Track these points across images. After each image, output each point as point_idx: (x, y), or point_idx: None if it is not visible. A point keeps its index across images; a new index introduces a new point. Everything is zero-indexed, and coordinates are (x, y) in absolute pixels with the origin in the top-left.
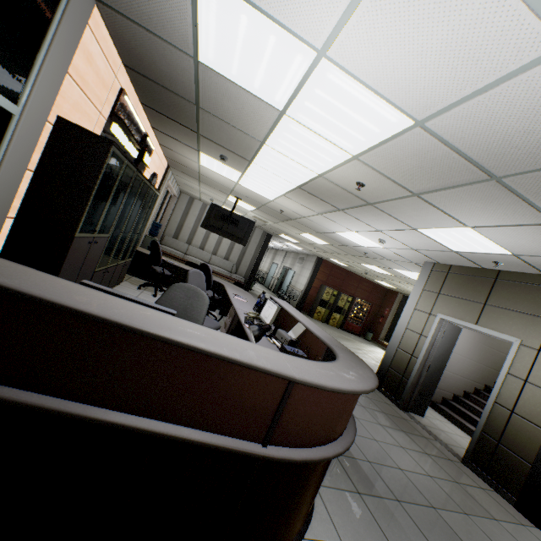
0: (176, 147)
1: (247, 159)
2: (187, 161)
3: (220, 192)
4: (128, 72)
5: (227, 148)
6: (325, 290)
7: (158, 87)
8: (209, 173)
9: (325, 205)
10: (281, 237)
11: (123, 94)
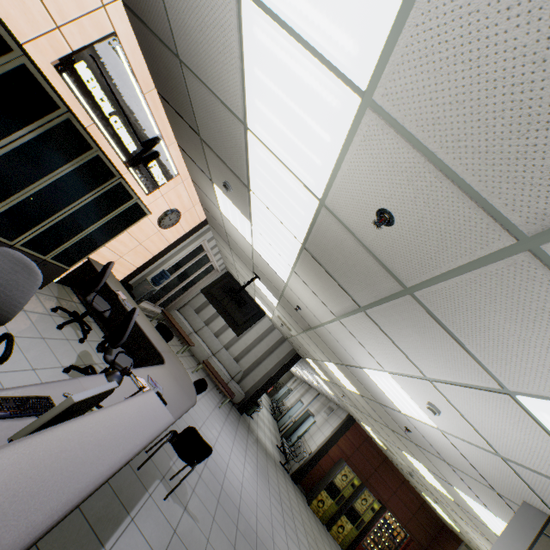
0: (199, 180)
1: (245, 182)
2: (212, 206)
3: (247, 268)
4: (128, 18)
5: (225, 161)
6: (343, 469)
7: (149, 35)
8: (231, 229)
9: (340, 295)
10: (309, 364)
11: (114, 40)
